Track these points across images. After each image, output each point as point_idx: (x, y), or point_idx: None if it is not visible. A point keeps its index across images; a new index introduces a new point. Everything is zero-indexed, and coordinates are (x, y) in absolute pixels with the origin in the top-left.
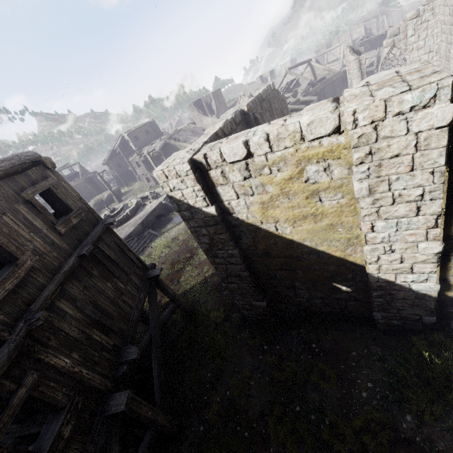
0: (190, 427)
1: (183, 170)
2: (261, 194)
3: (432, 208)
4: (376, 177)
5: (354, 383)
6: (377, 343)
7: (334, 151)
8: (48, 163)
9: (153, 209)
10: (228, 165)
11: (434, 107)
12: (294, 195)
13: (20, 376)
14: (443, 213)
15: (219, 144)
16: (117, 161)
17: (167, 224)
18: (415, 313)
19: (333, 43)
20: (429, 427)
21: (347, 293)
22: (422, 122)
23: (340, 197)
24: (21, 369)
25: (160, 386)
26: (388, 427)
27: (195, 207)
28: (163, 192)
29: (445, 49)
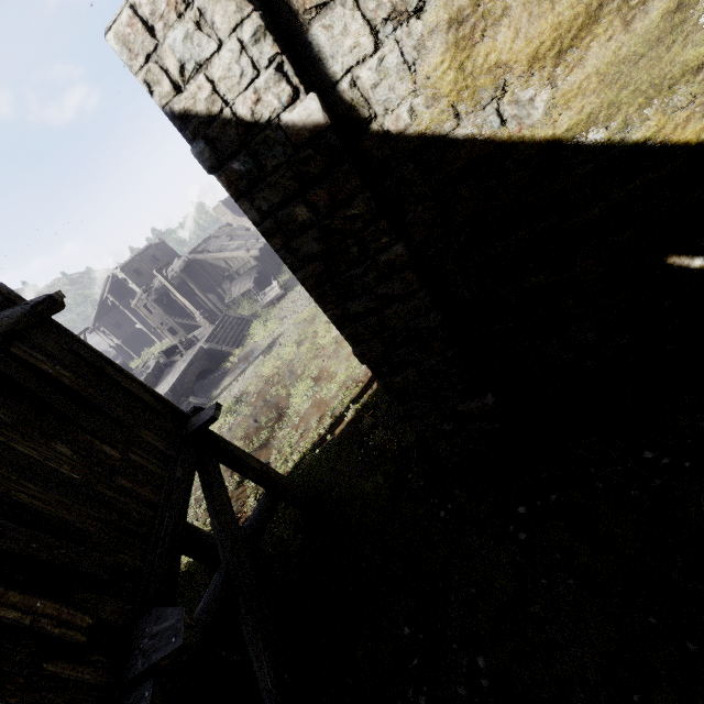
0: None
1: None
2: None
3: None
4: None
5: None
6: None
7: None
8: None
9: (188, 363)
10: None
11: None
12: None
13: None
14: None
15: None
16: (113, 318)
17: (221, 380)
18: None
19: None
20: None
21: None
22: None
23: None
24: None
25: None
26: None
27: (258, 122)
28: (202, 333)
29: None
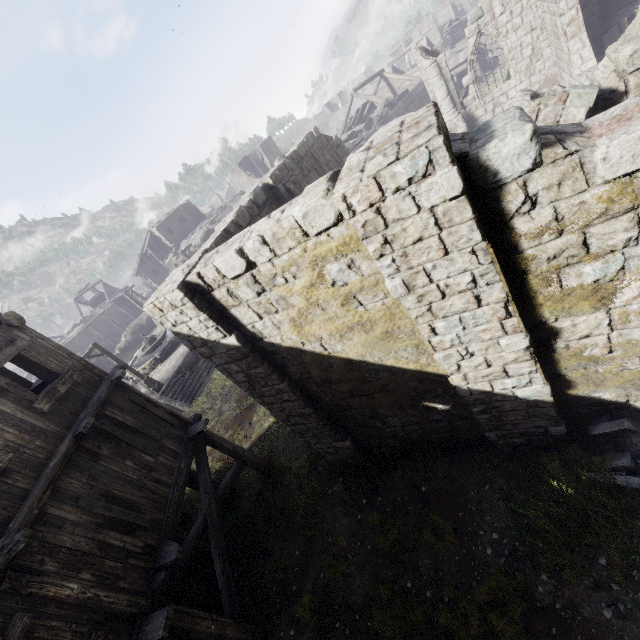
0: (277, 632)
1: (177, 299)
2: (286, 309)
3: (494, 294)
4: (408, 269)
5: (476, 536)
6: (501, 473)
7: (349, 243)
8: (12, 319)
9: None
10: (232, 282)
11: (435, 175)
12: (326, 304)
13: (5, 624)
14: (510, 298)
15: (215, 254)
16: (152, 267)
17: None
18: (536, 425)
19: (413, 38)
20: (572, 587)
21: (446, 412)
22: (431, 195)
23: (383, 297)
24: (5, 615)
25: (226, 585)
26: (521, 595)
27: (210, 340)
28: None
29: (550, 22)
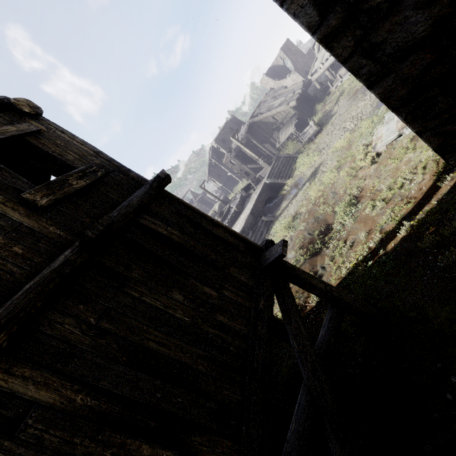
0: None
1: None
2: None
3: None
4: None
5: None
6: None
7: None
8: (23, 106)
9: (258, 194)
10: None
11: None
12: None
13: None
14: None
15: None
16: (216, 172)
17: (280, 204)
18: None
19: None
20: None
21: None
22: None
23: None
24: None
25: None
26: None
27: None
28: (264, 173)
29: None
